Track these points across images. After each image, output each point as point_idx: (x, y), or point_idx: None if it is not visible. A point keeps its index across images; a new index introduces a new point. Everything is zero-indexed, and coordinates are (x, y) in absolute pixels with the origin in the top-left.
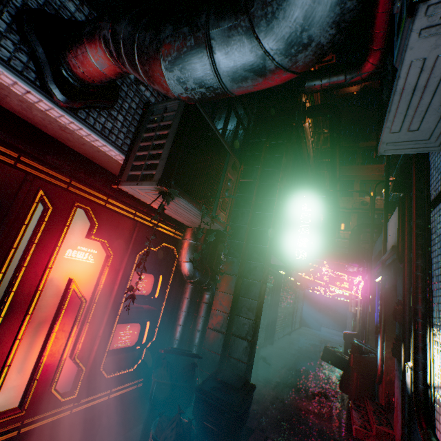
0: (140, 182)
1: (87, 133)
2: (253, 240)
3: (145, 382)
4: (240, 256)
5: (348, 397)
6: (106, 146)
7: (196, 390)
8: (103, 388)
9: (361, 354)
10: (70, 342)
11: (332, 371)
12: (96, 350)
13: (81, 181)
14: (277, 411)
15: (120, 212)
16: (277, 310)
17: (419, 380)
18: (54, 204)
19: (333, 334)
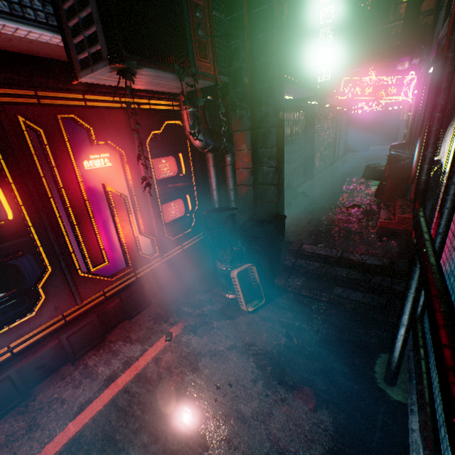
0: (94, 67)
1: (0, 24)
2: (258, 81)
3: (204, 235)
4: (247, 107)
5: (381, 201)
6: (32, 32)
7: (239, 230)
8: (175, 246)
9: (397, 163)
10: (134, 226)
11: (371, 185)
12: (156, 226)
13: (45, 88)
14: (312, 227)
15: (105, 106)
16: (313, 147)
17: (423, 173)
18: (41, 125)
19: (382, 150)
